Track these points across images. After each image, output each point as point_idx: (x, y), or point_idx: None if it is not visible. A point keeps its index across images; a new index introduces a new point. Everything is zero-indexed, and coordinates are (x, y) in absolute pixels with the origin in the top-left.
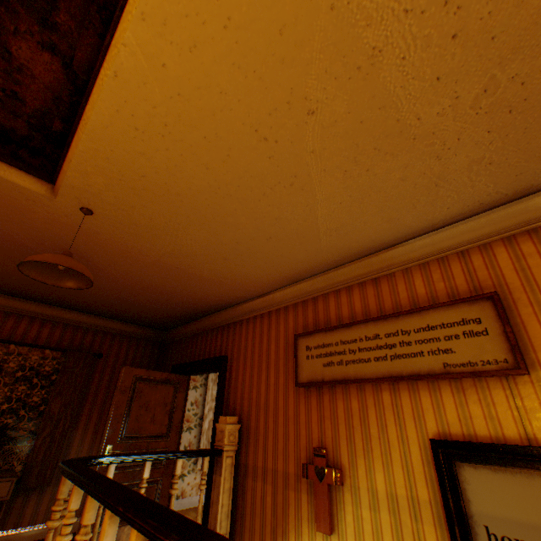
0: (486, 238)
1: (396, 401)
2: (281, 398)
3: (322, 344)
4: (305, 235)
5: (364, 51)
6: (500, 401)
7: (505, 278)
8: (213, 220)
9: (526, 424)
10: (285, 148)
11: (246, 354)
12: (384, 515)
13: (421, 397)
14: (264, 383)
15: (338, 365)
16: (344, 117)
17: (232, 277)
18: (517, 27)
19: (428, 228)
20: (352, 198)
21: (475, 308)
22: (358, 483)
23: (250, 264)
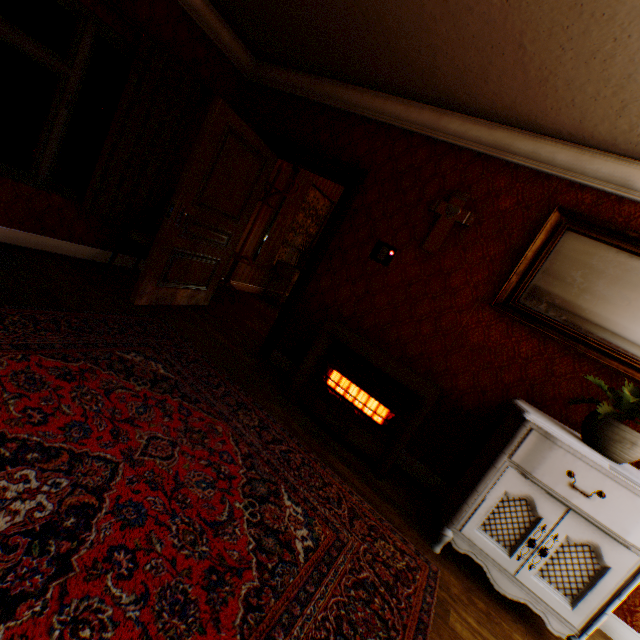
0: None
1: None
2: None
3: None
4: None
5: None
6: None
7: None
8: None
9: None
10: None
11: None
12: None
13: None
14: None
15: None
16: None
17: None
18: None
19: None
20: None
21: None
22: None
23: None
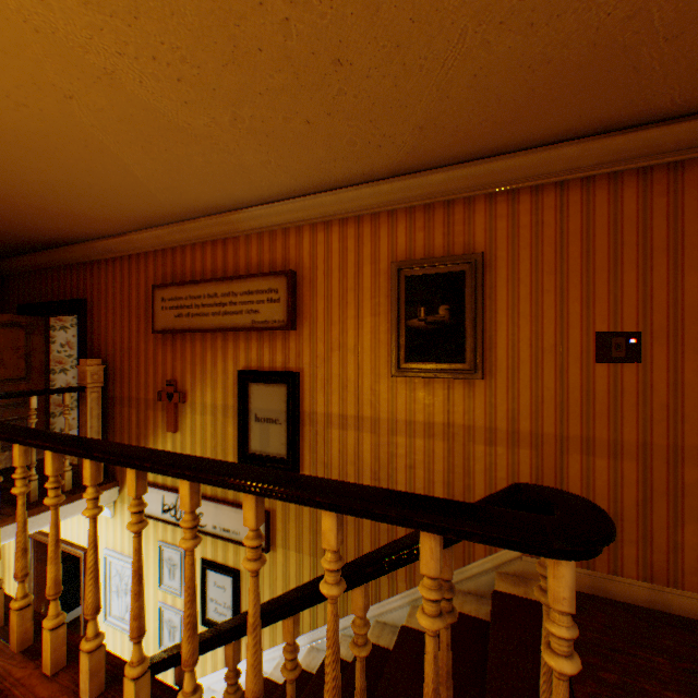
0: (300, 222)
1: (226, 346)
2: (144, 343)
3: (176, 298)
4: (135, 190)
5: (98, 69)
6: (279, 347)
7: (303, 260)
8: (0, 160)
9: (287, 360)
10: (57, 117)
11: (108, 300)
12: (209, 417)
13: (240, 344)
14: (127, 329)
15: (187, 318)
16: (111, 108)
17: (67, 215)
18: (230, 89)
19: (263, 201)
20: (166, 168)
21: (278, 282)
22: (196, 400)
23: (83, 206)
